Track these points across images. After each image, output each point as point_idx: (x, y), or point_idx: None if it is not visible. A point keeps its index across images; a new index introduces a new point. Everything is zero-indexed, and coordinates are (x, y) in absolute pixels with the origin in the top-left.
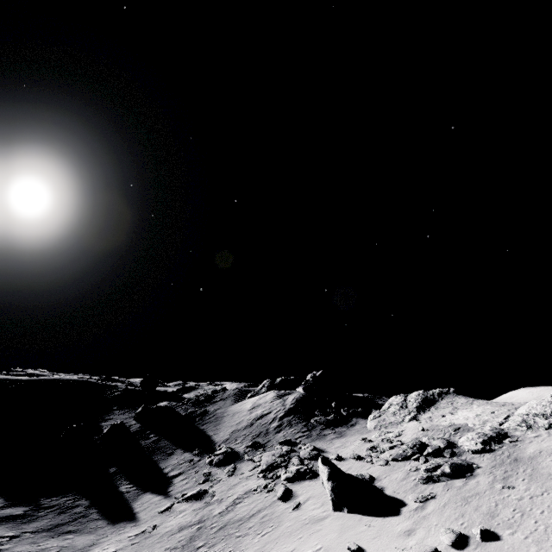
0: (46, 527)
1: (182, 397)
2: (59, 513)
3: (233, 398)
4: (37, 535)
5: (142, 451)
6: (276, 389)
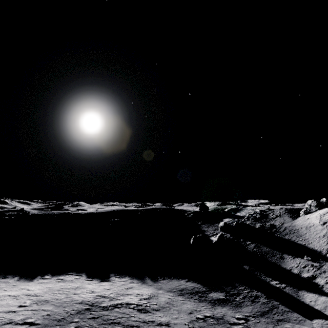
0: (256, 313)
1: (236, 215)
2: (251, 301)
3: (287, 215)
4: (259, 320)
5: (254, 254)
6: (327, 207)
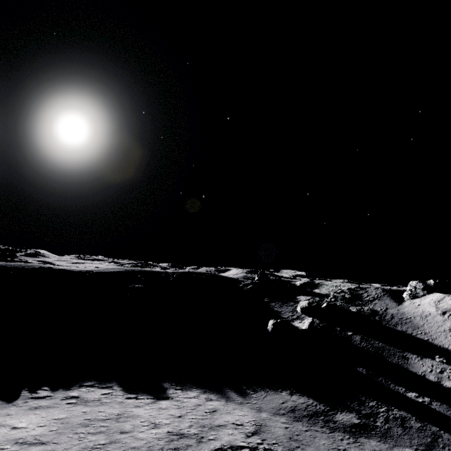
0: (418, 447)
1: (315, 292)
2: (402, 427)
3: (389, 298)
4: None
5: (365, 351)
6: (438, 292)
